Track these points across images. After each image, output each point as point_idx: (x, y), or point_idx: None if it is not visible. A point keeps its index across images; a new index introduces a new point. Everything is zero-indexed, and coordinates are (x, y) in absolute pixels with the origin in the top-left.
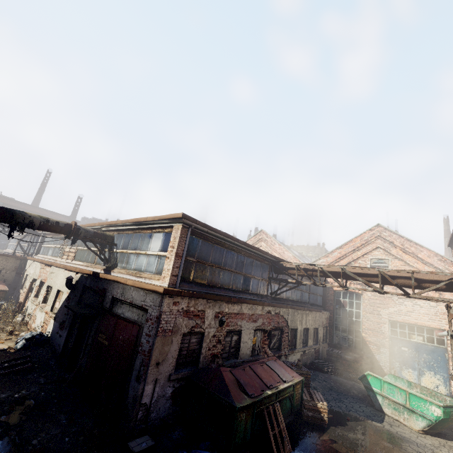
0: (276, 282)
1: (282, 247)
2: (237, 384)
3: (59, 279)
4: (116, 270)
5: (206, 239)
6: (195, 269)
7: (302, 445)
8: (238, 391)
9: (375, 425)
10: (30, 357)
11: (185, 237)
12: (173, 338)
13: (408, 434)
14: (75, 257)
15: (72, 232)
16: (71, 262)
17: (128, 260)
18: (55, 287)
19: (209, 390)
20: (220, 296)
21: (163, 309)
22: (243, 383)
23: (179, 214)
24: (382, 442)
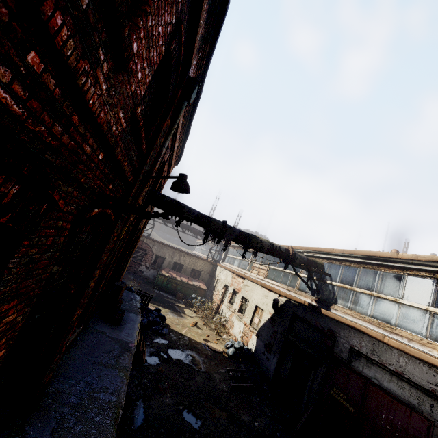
0: None
1: None
2: None
3: (256, 295)
4: (336, 307)
5: None
6: None
7: None
8: None
9: None
10: (245, 371)
11: None
12: None
13: None
14: (267, 275)
15: (290, 258)
16: (265, 280)
17: (357, 300)
18: (252, 302)
19: None
20: None
21: None
22: None
23: None
24: None
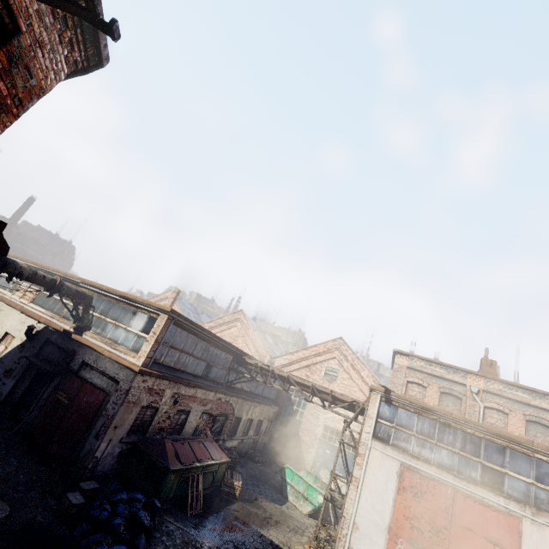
0: (235, 372)
1: (255, 333)
2: (175, 454)
3: (10, 321)
4: (89, 333)
5: (184, 329)
6: (167, 353)
7: (211, 509)
8: (174, 459)
9: (275, 506)
10: None
11: (168, 327)
12: (133, 409)
13: (297, 515)
14: (34, 300)
15: (55, 288)
16: (29, 305)
17: (105, 327)
18: (3, 328)
19: (151, 454)
20: (181, 380)
21: (134, 385)
22: (179, 453)
23: (168, 308)
24: (273, 517)
